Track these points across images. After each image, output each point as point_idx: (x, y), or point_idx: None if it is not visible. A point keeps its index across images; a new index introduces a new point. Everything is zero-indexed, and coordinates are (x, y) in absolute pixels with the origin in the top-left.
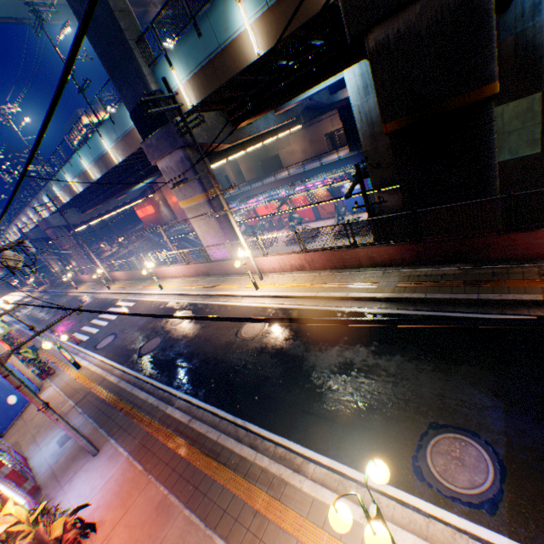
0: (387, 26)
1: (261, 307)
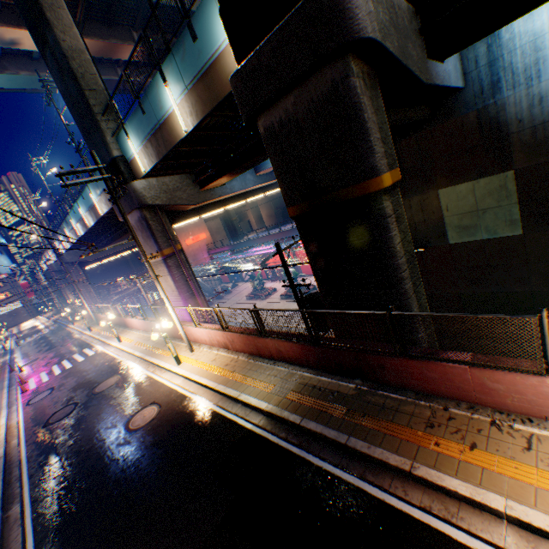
0: (270, 114)
1: (170, 388)
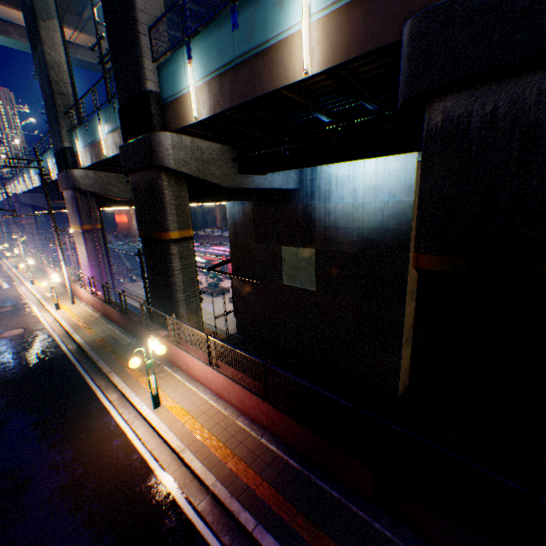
0: (133, 177)
1: (41, 322)
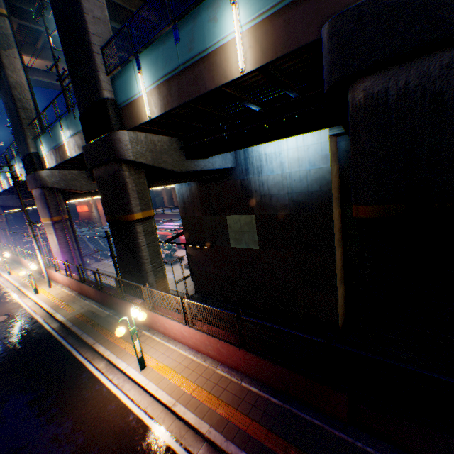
0: (97, 171)
1: (23, 307)
